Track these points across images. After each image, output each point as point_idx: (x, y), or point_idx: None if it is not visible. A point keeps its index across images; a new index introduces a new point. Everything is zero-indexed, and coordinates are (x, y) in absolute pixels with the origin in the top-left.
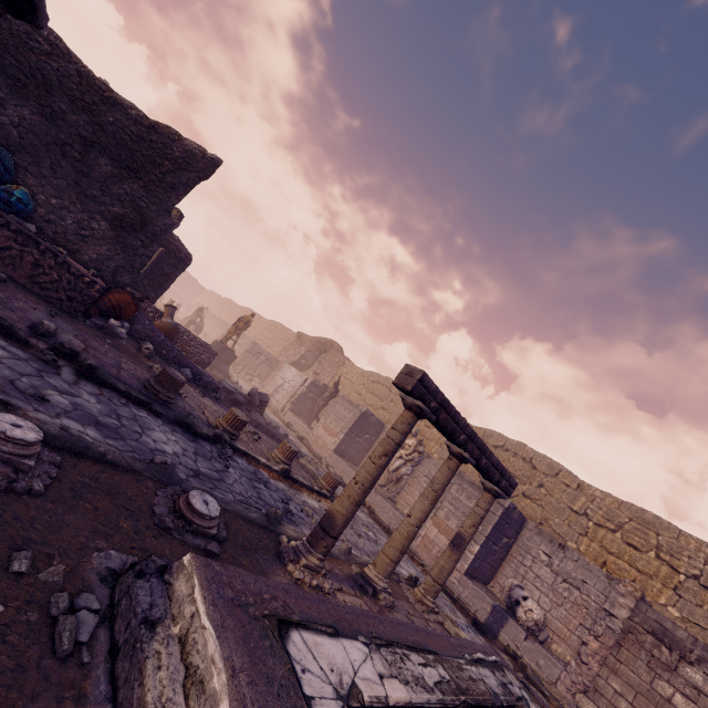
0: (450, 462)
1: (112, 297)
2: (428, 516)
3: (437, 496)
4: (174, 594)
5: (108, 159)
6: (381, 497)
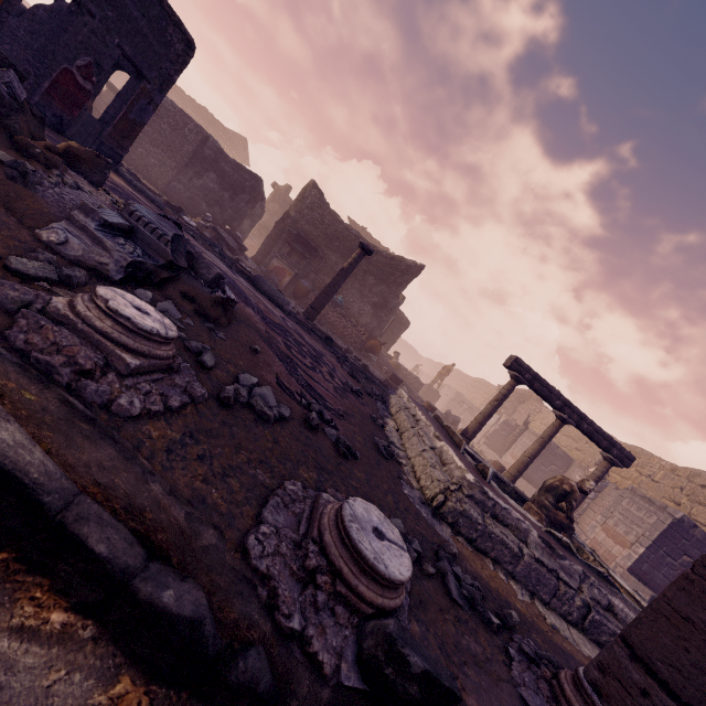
0: (554, 422)
1: (370, 342)
2: (538, 453)
3: (544, 441)
4: (397, 393)
5: (373, 277)
6: None
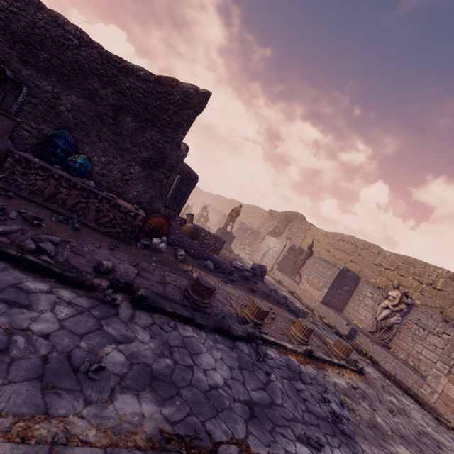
0: None
1: (151, 221)
2: None
3: None
4: None
5: (131, 117)
6: (378, 346)
